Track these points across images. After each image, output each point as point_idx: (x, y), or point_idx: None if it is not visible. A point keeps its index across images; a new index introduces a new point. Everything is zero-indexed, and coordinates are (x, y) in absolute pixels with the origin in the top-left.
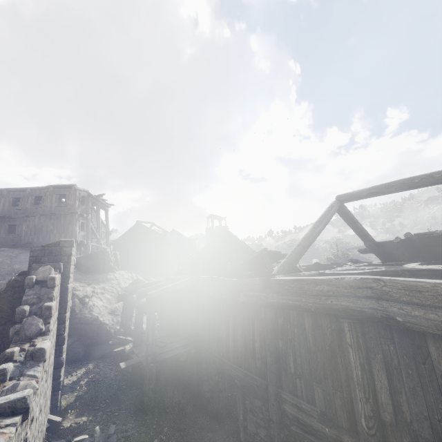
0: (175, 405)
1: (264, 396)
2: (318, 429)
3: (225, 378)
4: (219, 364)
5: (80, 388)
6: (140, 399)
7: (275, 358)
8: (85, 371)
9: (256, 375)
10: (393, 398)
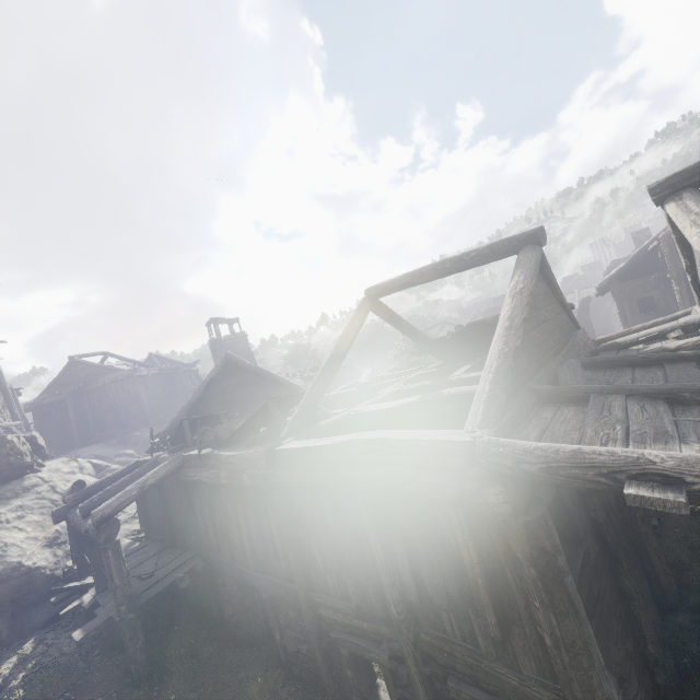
0: (184, 655)
1: (297, 604)
2: (357, 627)
3: (253, 590)
4: (239, 576)
5: (11, 695)
6: (128, 667)
7: (300, 555)
8: (17, 660)
9: (284, 580)
10: (416, 574)
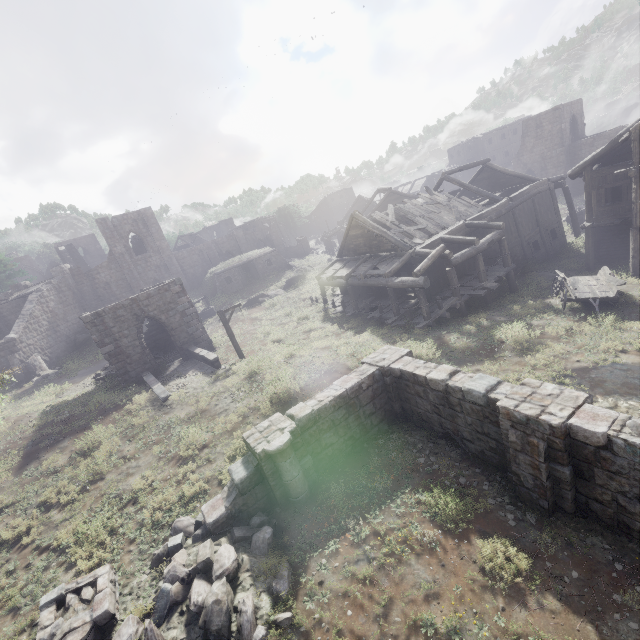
0: None
1: None
2: None
3: None
4: None
5: None
6: None
7: None
8: None
9: None
10: None
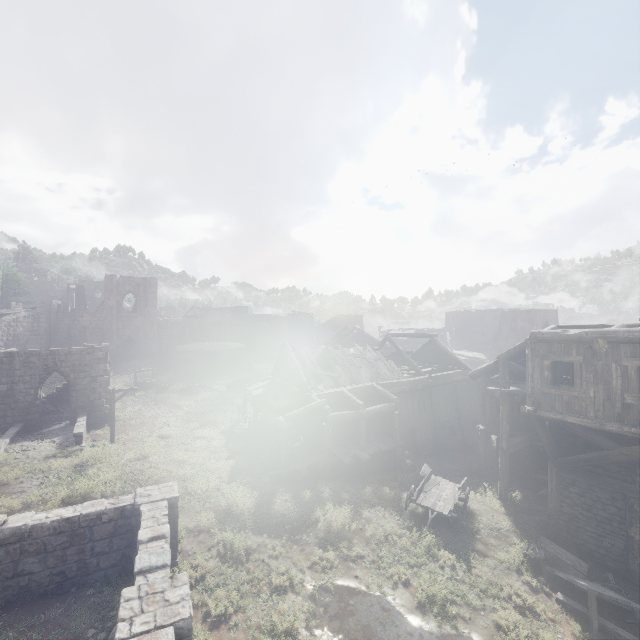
0: None
1: None
2: None
3: None
4: None
5: None
6: None
7: None
8: None
9: None
10: None
